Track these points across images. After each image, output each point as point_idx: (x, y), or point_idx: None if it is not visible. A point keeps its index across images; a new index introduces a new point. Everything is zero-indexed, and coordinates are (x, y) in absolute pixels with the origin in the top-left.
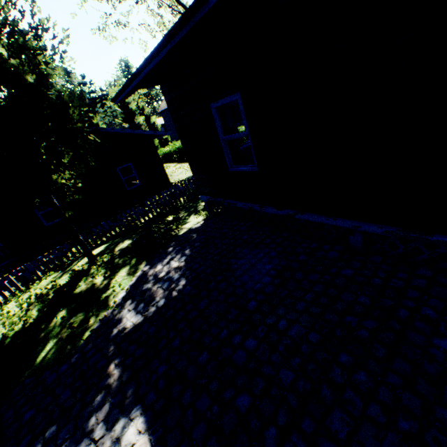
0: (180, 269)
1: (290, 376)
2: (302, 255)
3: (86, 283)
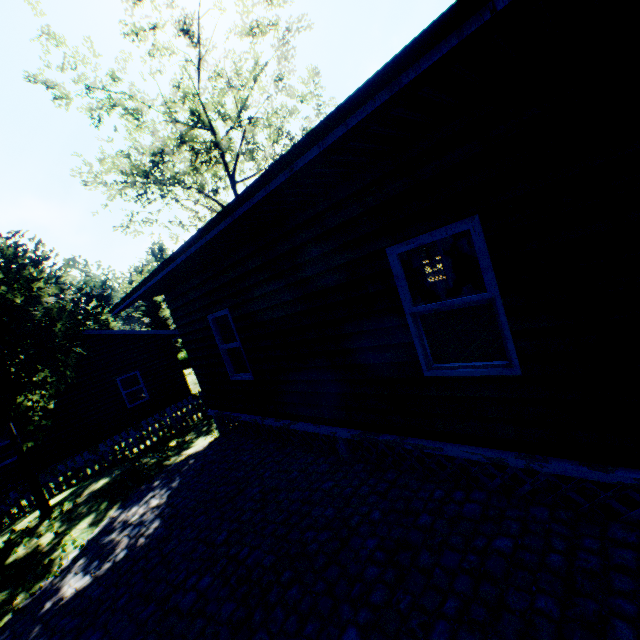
0: (159, 507)
1: (231, 608)
2: (294, 472)
3: (27, 546)
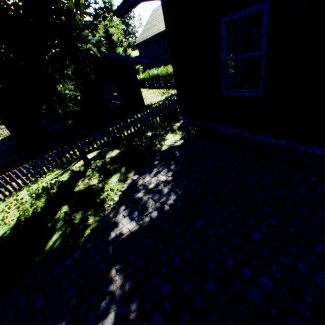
0: (168, 183)
1: None
2: (300, 188)
3: (83, 183)
